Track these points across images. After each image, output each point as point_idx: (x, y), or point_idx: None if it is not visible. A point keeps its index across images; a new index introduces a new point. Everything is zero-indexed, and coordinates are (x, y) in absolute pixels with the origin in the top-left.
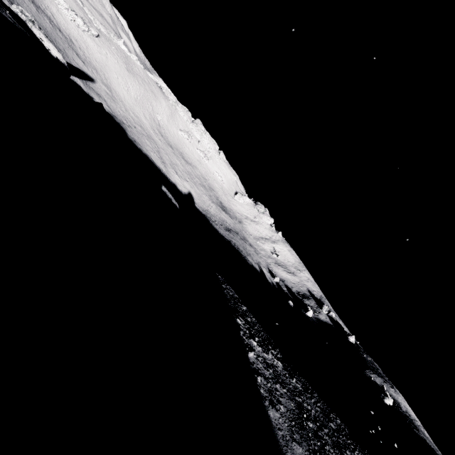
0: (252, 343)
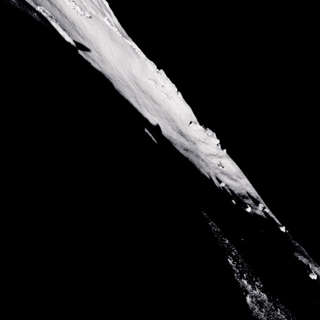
0: (244, 282)
